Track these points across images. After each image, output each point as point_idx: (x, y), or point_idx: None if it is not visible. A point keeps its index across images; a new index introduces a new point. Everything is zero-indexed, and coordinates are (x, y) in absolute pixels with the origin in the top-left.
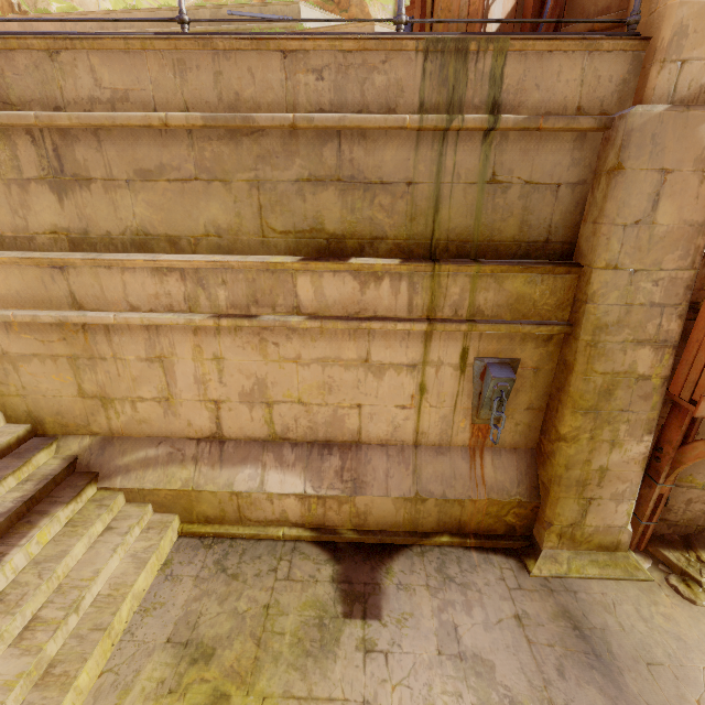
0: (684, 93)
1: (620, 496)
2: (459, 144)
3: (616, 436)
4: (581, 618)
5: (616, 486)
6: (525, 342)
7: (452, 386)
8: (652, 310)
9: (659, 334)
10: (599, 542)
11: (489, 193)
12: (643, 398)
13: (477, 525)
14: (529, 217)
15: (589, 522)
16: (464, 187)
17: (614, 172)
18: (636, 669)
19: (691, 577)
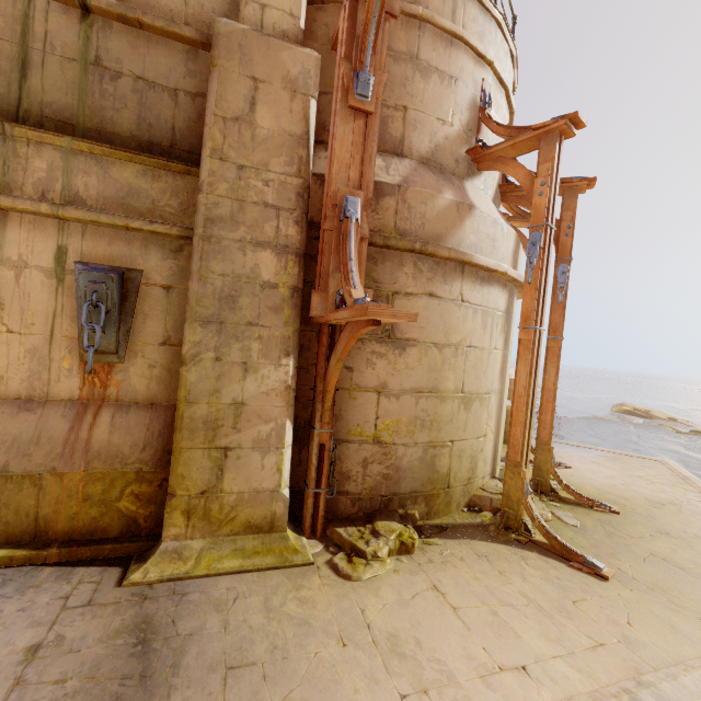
0: (271, 31)
1: (266, 443)
2: (52, 14)
3: (248, 357)
4: (163, 626)
5: (258, 428)
6: (149, 249)
7: (45, 301)
8: (268, 210)
9: (279, 238)
10: (247, 519)
11: (95, 76)
12: (274, 310)
13: (71, 524)
14: (148, 115)
15: (229, 487)
16: (61, 61)
17: (211, 69)
18: (203, 681)
19: (358, 550)
